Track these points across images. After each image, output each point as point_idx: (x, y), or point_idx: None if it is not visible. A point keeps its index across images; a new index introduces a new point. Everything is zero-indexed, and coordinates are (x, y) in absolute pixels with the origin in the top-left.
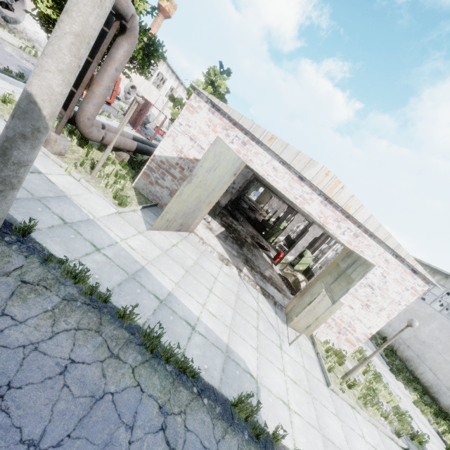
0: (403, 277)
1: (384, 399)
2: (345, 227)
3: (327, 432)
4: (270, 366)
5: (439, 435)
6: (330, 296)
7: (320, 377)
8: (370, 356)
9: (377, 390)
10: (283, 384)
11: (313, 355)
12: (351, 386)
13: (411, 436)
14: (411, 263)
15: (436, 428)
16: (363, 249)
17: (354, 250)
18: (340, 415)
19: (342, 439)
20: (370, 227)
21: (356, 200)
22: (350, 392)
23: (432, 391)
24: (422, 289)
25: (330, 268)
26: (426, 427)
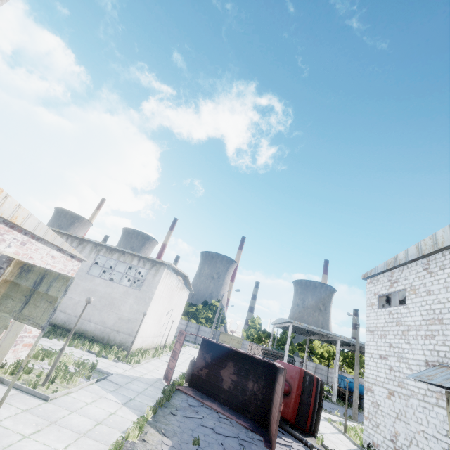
0: (66, 264)
1: (70, 364)
2: (11, 238)
3: (83, 429)
4: (15, 449)
5: (90, 352)
6: (32, 324)
7: (37, 402)
8: (65, 345)
9: (61, 362)
10: (38, 445)
11: (11, 391)
12: (53, 380)
13: (91, 370)
14: (72, 252)
15: (87, 349)
16: (32, 254)
17: (24, 259)
18: (72, 409)
19: (88, 421)
20: (40, 233)
21: (24, 208)
22: (55, 385)
23: (67, 326)
24: (78, 267)
25: (2, 290)
26: (84, 354)
